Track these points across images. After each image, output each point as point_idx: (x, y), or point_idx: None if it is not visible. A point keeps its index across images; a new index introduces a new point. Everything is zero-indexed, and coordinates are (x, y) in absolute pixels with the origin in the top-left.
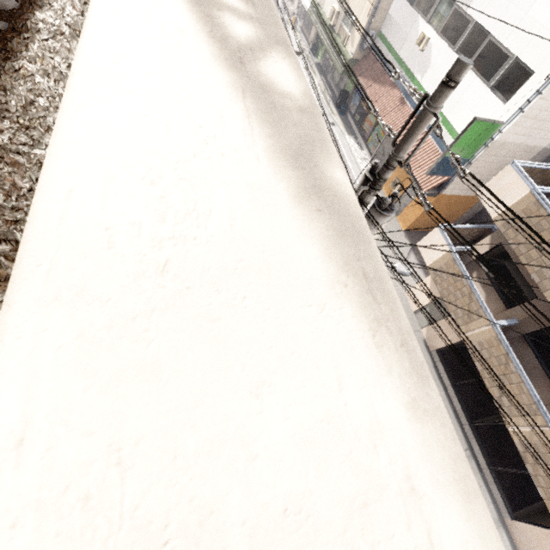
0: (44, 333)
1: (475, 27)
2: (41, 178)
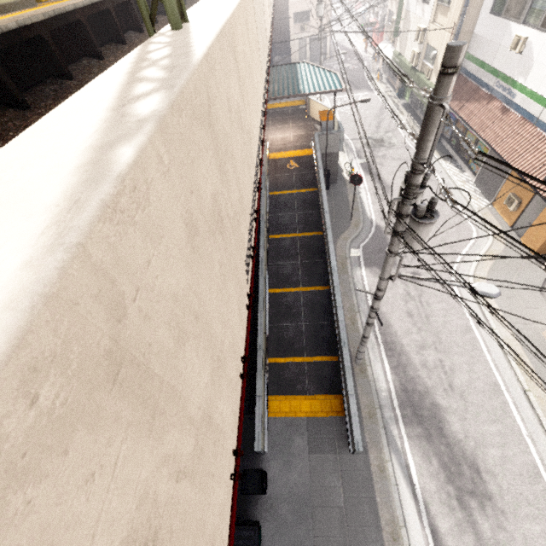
0: None
1: None
2: None
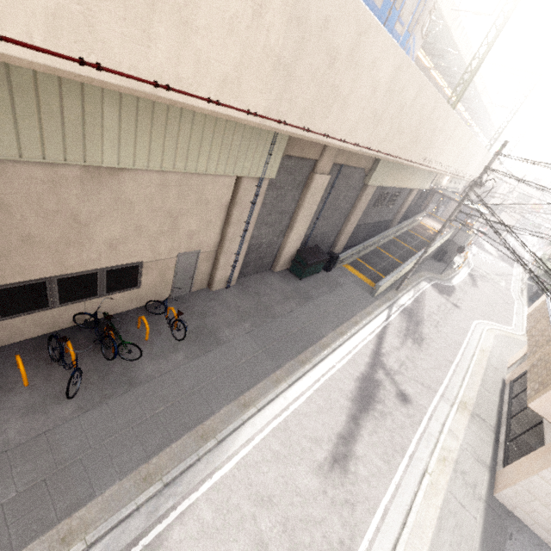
0: None
1: None
2: None
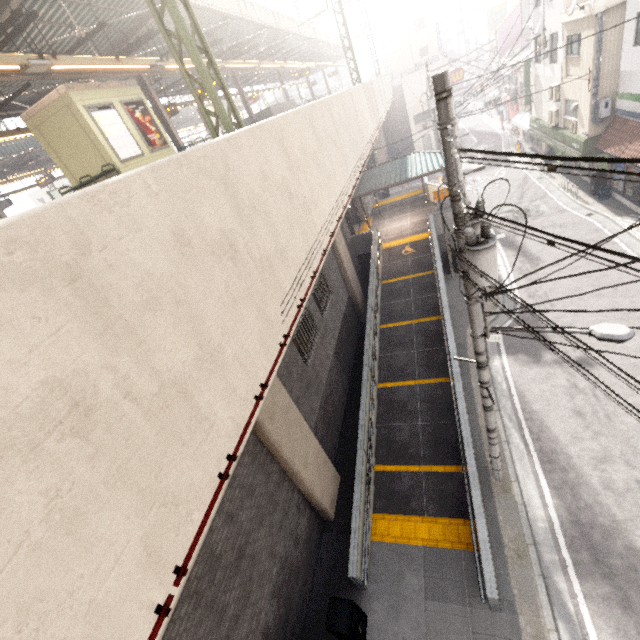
0: None
1: None
2: None
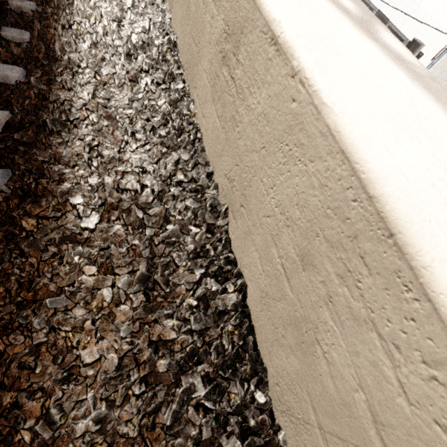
0: None
1: (377, 14)
2: (355, 136)
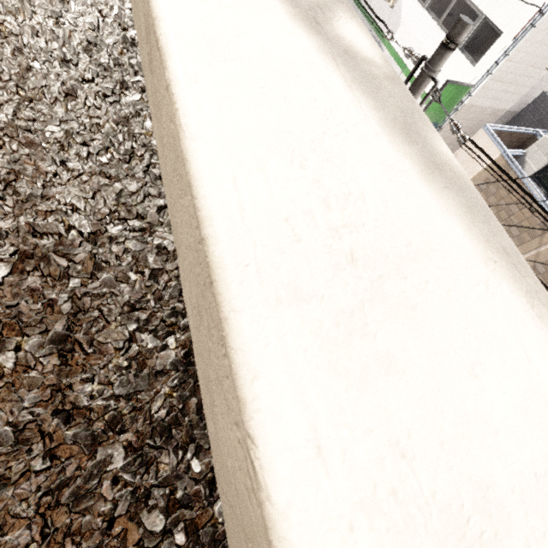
0: (285, 337)
1: None
2: (197, 165)
